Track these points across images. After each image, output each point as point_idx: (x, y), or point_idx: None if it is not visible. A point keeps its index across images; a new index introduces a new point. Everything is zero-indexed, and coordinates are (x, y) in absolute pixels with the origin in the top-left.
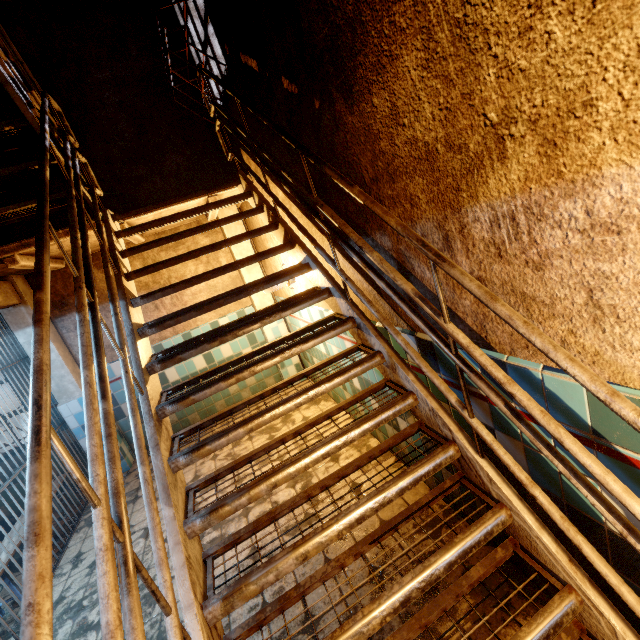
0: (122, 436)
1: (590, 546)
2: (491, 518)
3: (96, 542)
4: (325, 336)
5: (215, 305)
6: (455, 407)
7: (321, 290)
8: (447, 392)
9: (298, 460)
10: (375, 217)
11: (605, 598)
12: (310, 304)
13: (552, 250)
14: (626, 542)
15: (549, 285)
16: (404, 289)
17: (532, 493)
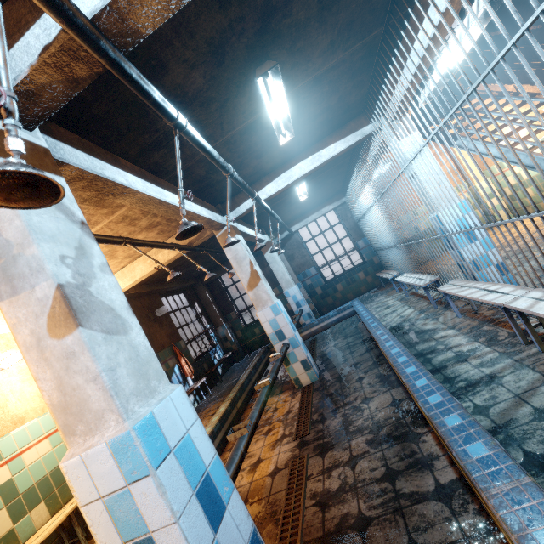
0: None
1: None
2: None
3: None
4: None
5: (504, 126)
6: None
7: None
8: None
9: None
10: None
11: None
12: None
13: None
14: None
15: None
16: None
17: None
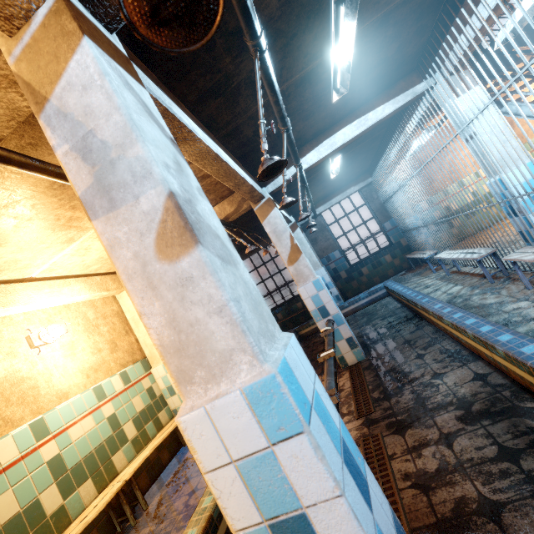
0: None
1: None
2: None
3: None
4: None
5: None
6: None
7: None
8: None
9: None
10: None
11: None
12: None
13: None
14: None
15: None
16: None
17: None
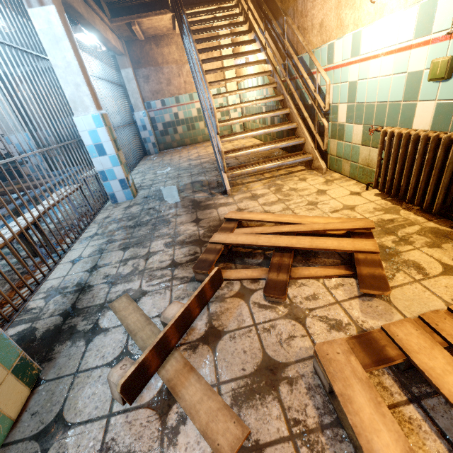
0: (156, 139)
1: (301, 103)
2: (284, 109)
3: (195, 62)
4: (253, 63)
5: (216, 48)
6: (284, 77)
7: (257, 49)
8: (284, 73)
9: (236, 90)
10: (280, 10)
11: (302, 120)
12: (251, 54)
13: (308, 10)
14: (311, 106)
15: (307, 22)
16: (279, 33)
17: (294, 94)
